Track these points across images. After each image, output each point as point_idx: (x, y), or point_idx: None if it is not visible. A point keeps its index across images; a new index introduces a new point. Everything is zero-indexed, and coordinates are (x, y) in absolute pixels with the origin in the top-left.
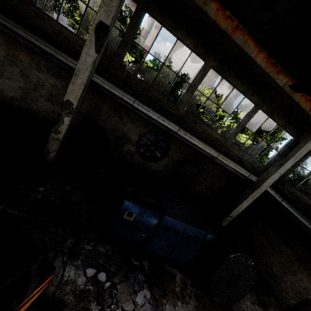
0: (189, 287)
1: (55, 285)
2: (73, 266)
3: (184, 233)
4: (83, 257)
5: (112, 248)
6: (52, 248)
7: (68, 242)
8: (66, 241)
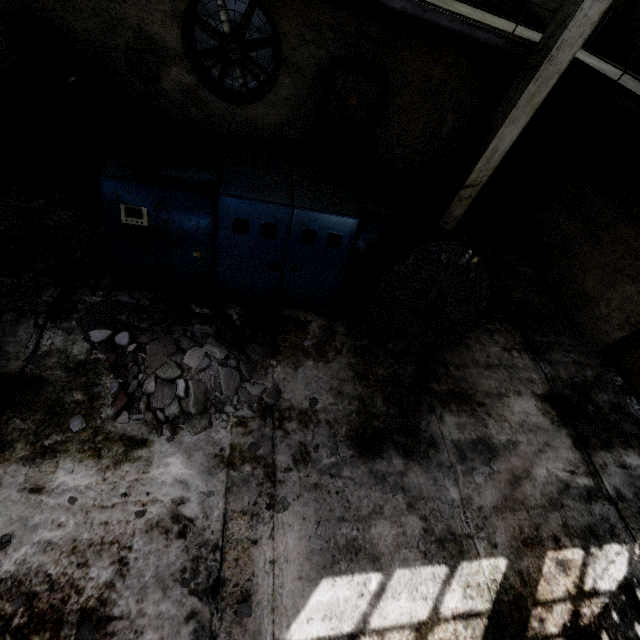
0: (340, 338)
1: (24, 359)
2: (60, 330)
3: (292, 231)
4: (83, 316)
5: (150, 295)
6: (10, 309)
7: (46, 296)
8: (40, 295)
